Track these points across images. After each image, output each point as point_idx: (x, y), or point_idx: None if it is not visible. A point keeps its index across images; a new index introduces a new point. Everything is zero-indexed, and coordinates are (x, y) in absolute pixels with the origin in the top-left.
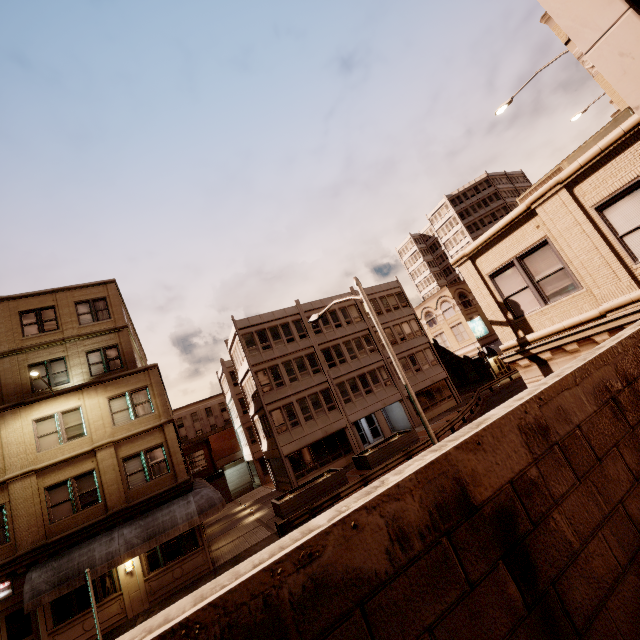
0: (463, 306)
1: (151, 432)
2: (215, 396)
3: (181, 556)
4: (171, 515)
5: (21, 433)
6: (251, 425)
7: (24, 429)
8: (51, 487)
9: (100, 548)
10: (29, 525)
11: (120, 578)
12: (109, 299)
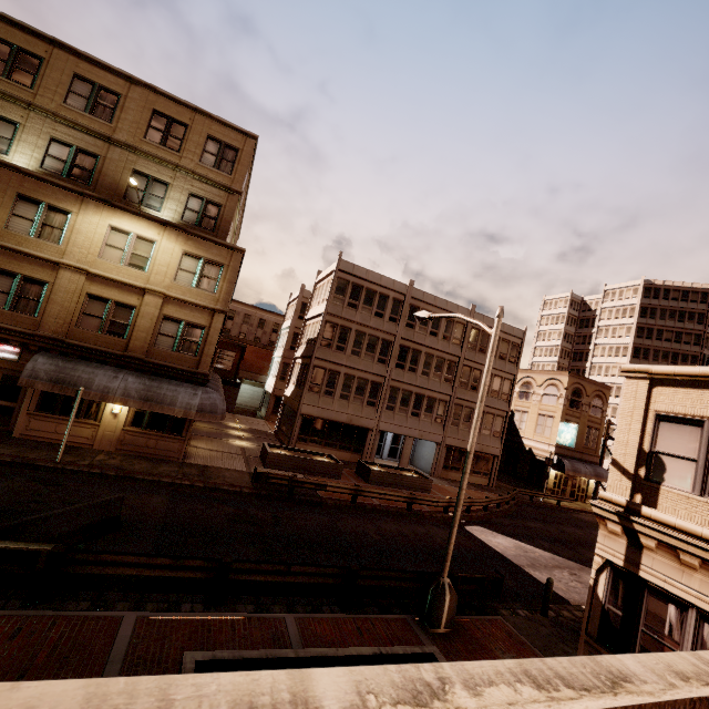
0: (569, 403)
1: (202, 310)
2: (276, 314)
3: (162, 432)
4: (175, 394)
5: (94, 230)
6: (290, 363)
7: (98, 228)
8: (93, 296)
9: (102, 377)
10: (58, 315)
11: (105, 412)
12: (241, 154)
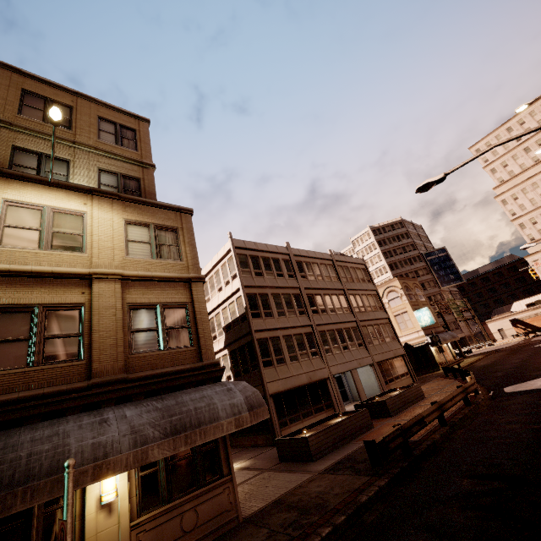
0: (409, 297)
1: (173, 284)
2: None
3: (195, 488)
4: (207, 401)
5: None
6: None
7: None
8: None
9: (79, 433)
10: None
11: (86, 515)
12: (139, 133)
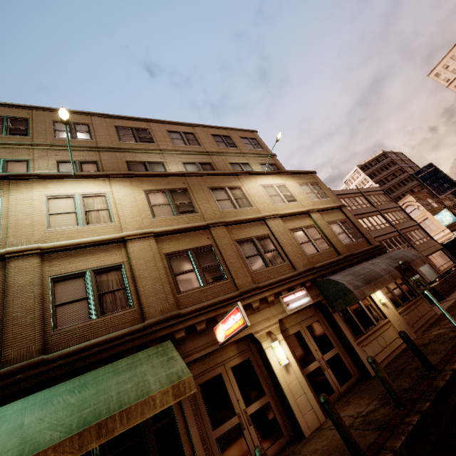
0: (425, 207)
1: (334, 210)
2: None
3: (409, 301)
4: (402, 254)
5: (256, 191)
6: None
7: (257, 189)
8: (292, 230)
9: (371, 266)
10: (294, 252)
11: (380, 307)
12: (257, 140)
